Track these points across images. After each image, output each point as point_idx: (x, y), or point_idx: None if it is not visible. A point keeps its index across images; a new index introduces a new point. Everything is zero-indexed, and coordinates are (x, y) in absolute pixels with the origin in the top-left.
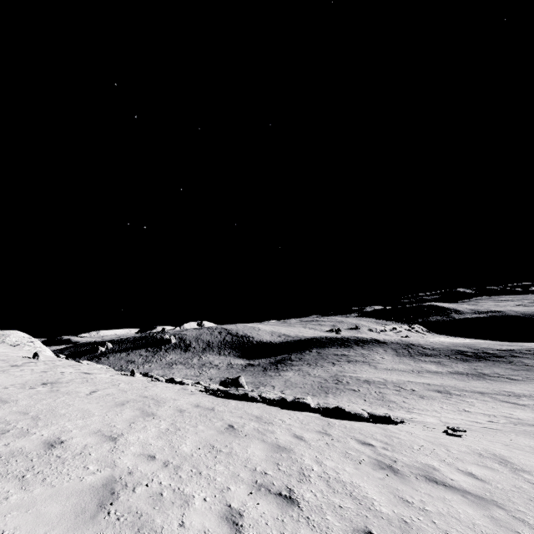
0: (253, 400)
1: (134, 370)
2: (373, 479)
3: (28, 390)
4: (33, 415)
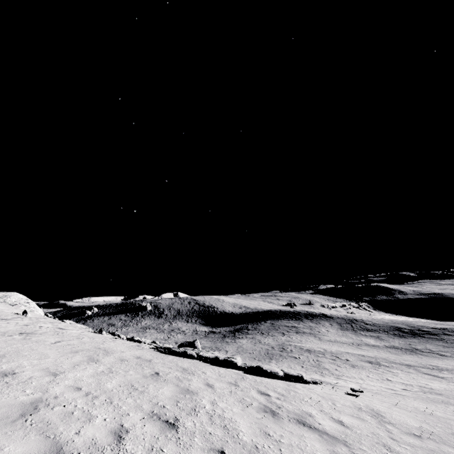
0: (191, 357)
1: (102, 329)
2: (251, 418)
3: (6, 336)
4: (1, 354)
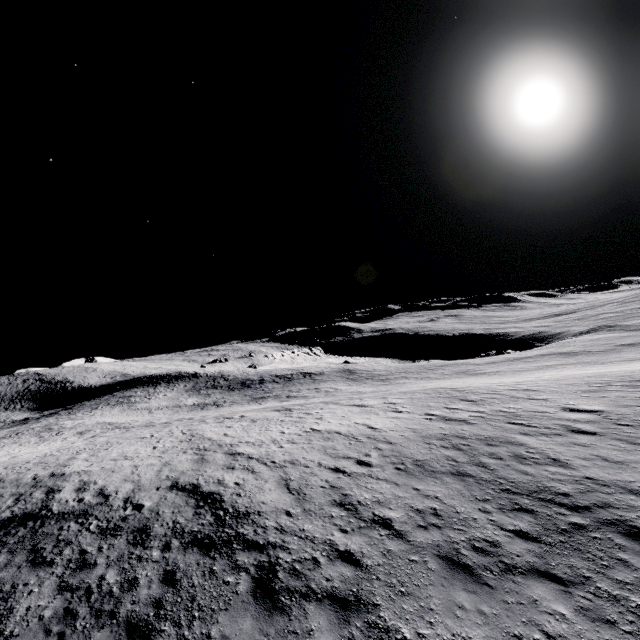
0: None
1: None
2: None
3: None
4: None
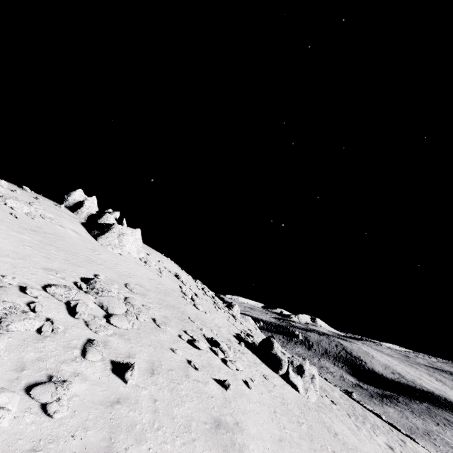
0: (360, 404)
1: None
2: (385, 429)
3: None
4: None
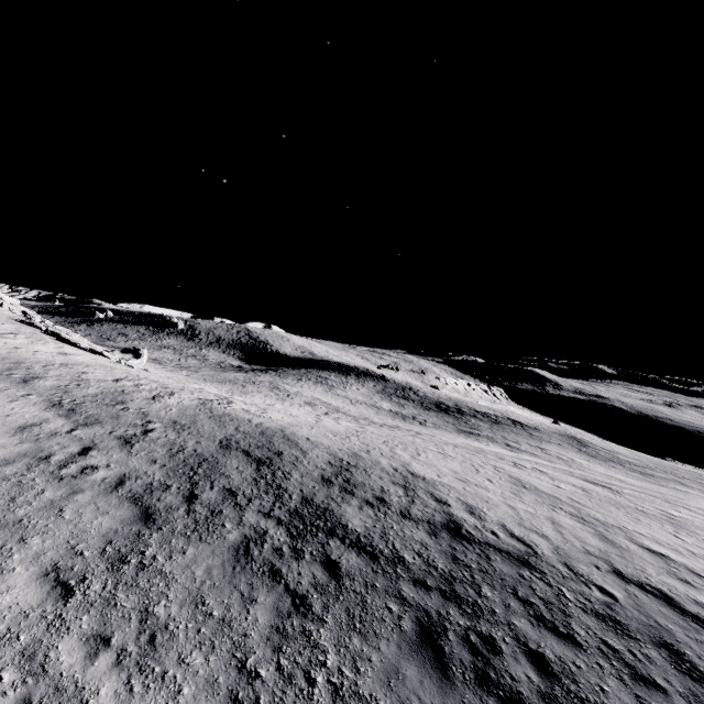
0: (38, 328)
1: (3, 303)
2: None
3: None
4: None
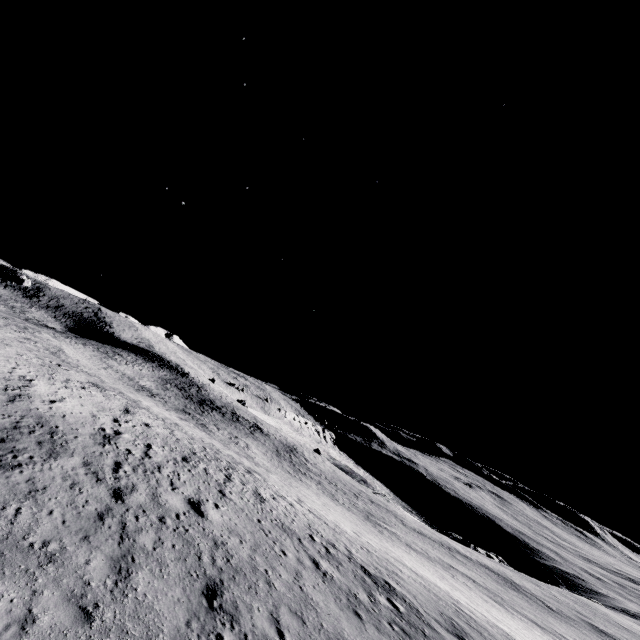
0: None
1: None
2: None
3: None
4: None
